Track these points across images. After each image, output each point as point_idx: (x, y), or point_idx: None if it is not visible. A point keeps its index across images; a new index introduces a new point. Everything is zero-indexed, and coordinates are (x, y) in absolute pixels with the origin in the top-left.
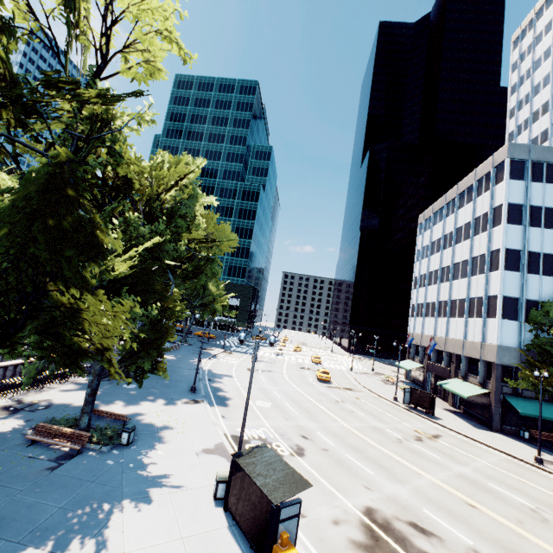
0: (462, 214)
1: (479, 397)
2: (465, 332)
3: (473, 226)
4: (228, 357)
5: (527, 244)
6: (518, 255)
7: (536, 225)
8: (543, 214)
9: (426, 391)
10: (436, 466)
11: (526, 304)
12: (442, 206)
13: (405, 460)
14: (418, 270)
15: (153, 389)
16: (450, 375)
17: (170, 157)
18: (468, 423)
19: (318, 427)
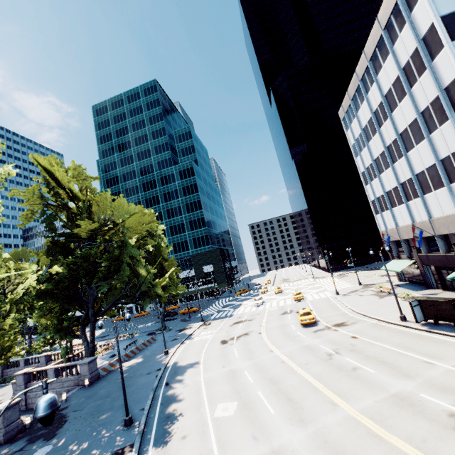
0: (384, 76)
1: None
2: (454, 202)
3: (404, 79)
4: (204, 331)
5: None
6: None
7: None
8: None
9: (443, 299)
10: None
11: None
12: (357, 85)
13: None
14: (362, 164)
15: (72, 445)
16: None
17: (41, 157)
18: None
19: (307, 440)
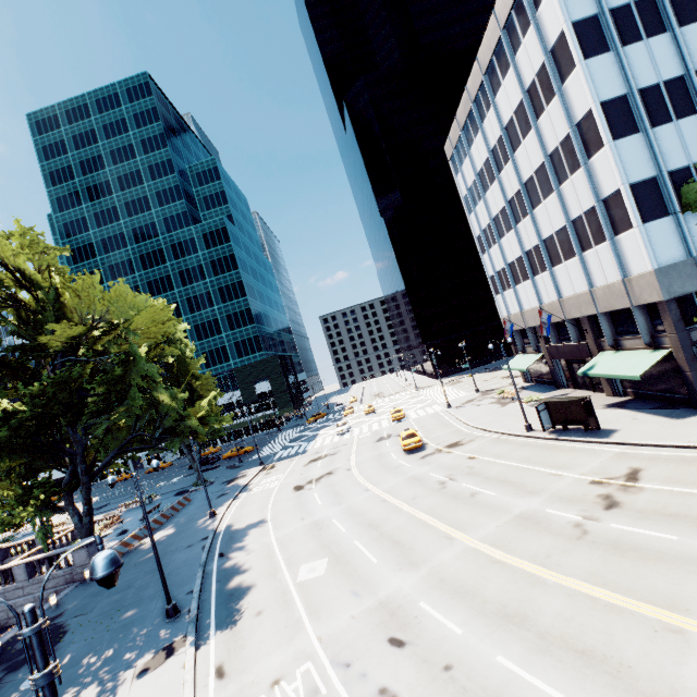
0: (504, 99)
1: (653, 366)
2: (587, 276)
3: (528, 106)
4: (267, 478)
5: (632, 80)
6: (624, 105)
7: (632, 39)
8: (636, 16)
9: (572, 398)
10: (691, 572)
11: (672, 181)
12: (469, 108)
13: (624, 595)
14: (477, 225)
15: (86, 659)
16: (590, 351)
17: None
18: (659, 416)
19: (420, 583)
